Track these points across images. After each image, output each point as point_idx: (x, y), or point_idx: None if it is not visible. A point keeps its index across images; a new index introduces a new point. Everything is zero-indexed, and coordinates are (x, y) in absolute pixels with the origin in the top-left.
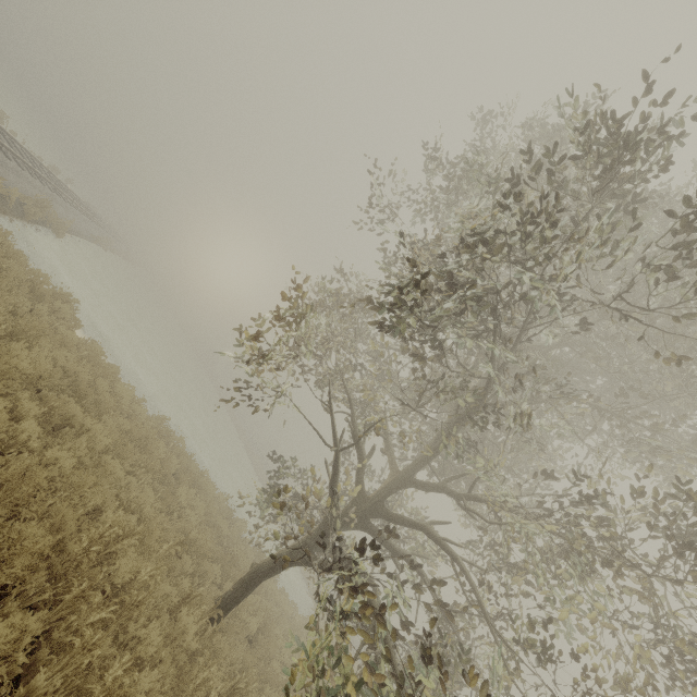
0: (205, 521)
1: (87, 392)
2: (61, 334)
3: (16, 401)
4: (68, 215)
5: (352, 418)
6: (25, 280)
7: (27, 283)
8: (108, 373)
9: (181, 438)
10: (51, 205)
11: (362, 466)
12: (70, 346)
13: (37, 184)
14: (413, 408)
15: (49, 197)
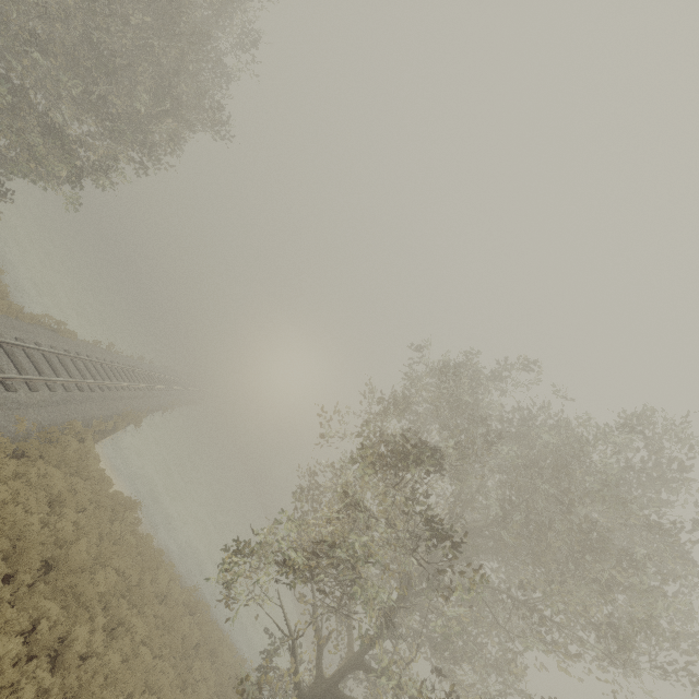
0: (217, 691)
1: (136, 591)
2: (126, 540)
3: (94, 615)
4: (146, 402)
5: (315, 605)
6: (110, 500)
7: (110, 509)
8: (154, 563)
9: (207, 605)
10: (134, 415)
11: (320, 649)
12: (131, 549)
13: (127, 395)
14: (337, 610)
15: (134, 398)
